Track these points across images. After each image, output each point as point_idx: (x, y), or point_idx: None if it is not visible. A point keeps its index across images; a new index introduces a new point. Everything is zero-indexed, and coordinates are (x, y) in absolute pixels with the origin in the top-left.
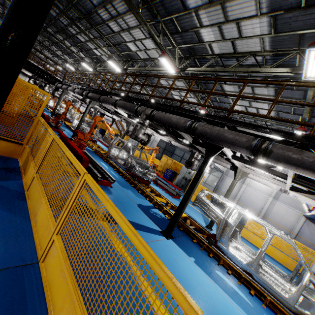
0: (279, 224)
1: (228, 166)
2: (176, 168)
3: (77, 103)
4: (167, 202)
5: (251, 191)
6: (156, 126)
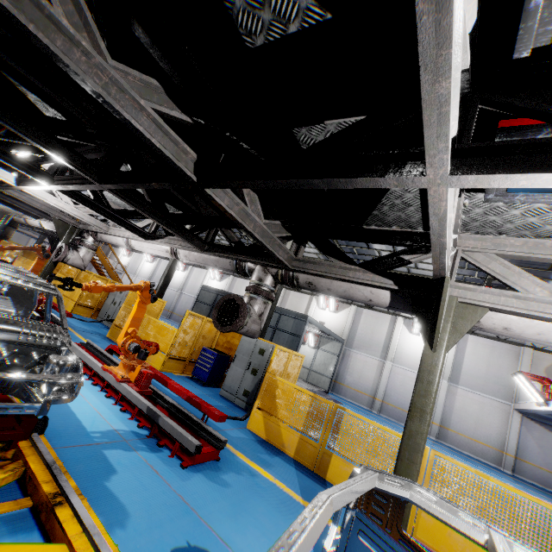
0: (476, 437)
1: (382, 295)
2: (229, 343)
3: (26, 235)
4: None
5: (403, 372)
6: (34, 138)
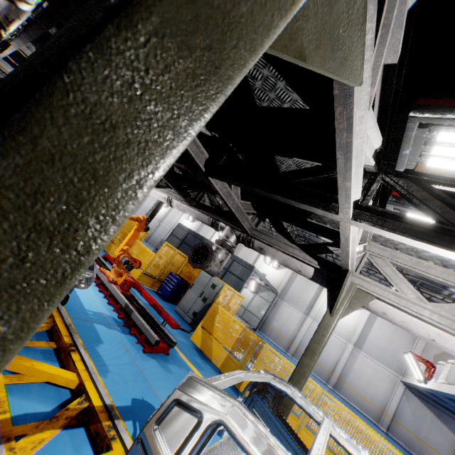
0: (364, 395)
1: (308, 270)
2: (190, 273)
3: None
4: (81, 384)
5: None
6: None
